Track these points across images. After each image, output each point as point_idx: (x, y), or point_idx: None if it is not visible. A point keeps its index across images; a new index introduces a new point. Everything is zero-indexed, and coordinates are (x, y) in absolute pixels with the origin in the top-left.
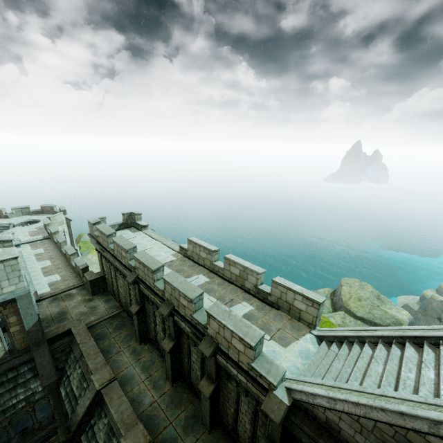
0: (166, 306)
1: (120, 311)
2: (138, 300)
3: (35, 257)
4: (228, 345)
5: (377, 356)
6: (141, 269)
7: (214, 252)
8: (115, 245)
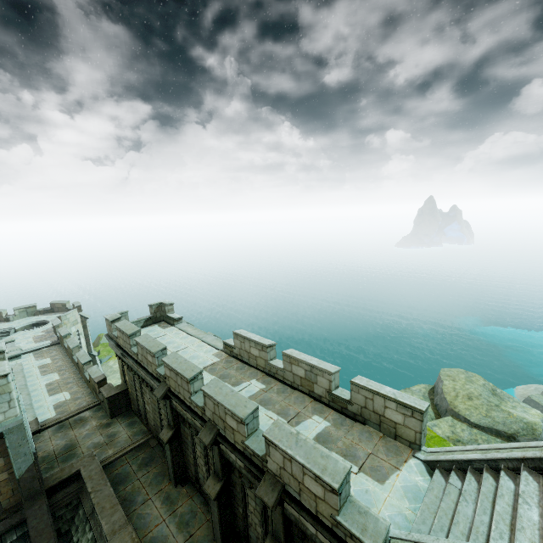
0: (208, 431)
1: (147, 439)
2: (171, 422)
3: (39, 370)
4: (299, 487)
5: (524, 492)
6: (173, 378)
7: (269, 347)
8: (139, 347)
